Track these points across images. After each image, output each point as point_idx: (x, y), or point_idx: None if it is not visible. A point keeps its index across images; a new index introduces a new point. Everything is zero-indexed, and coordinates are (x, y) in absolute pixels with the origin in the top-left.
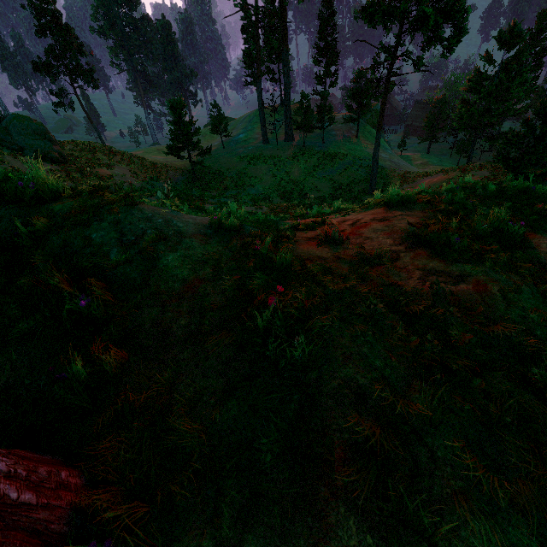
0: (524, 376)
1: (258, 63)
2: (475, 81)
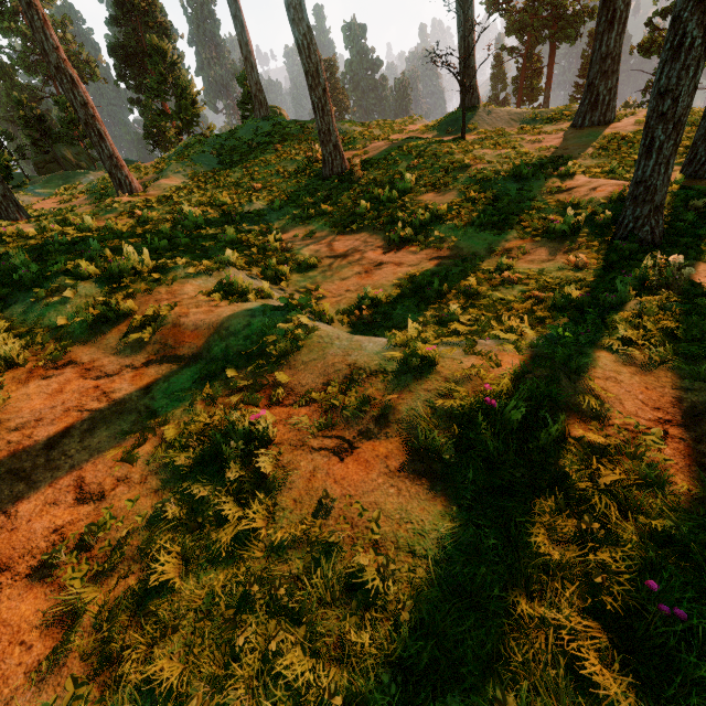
0: None
1: (518, 103)
2: None
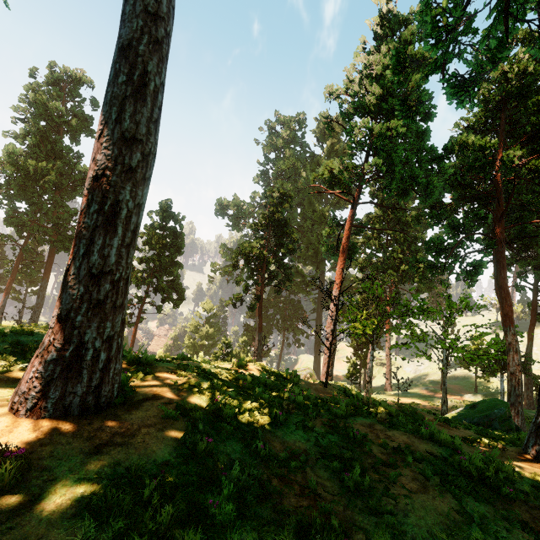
0: (206, 372)
1: (10, 283)
2: (194, 326)
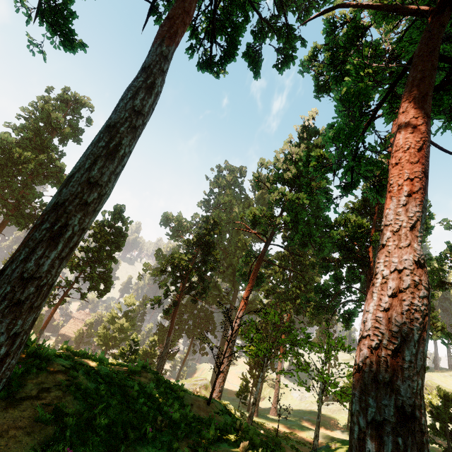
0: (98, 374)
1: None
2: (112, 316)
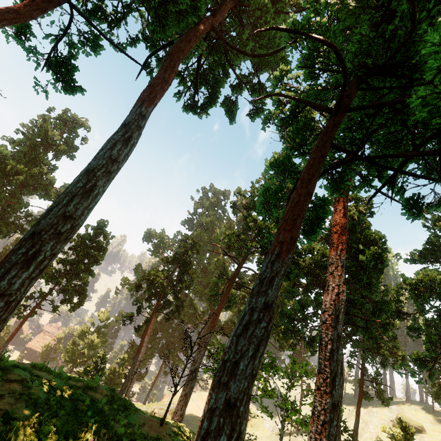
0: (52, 387)
1: None
2: (83, 331)
